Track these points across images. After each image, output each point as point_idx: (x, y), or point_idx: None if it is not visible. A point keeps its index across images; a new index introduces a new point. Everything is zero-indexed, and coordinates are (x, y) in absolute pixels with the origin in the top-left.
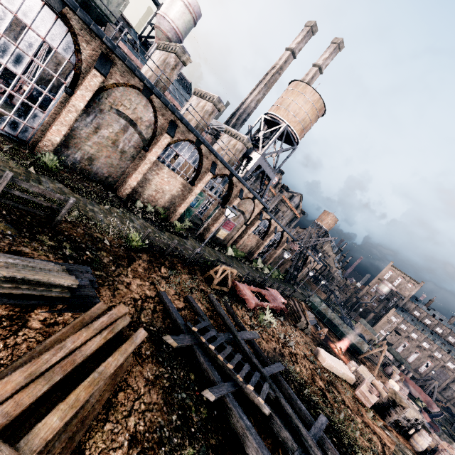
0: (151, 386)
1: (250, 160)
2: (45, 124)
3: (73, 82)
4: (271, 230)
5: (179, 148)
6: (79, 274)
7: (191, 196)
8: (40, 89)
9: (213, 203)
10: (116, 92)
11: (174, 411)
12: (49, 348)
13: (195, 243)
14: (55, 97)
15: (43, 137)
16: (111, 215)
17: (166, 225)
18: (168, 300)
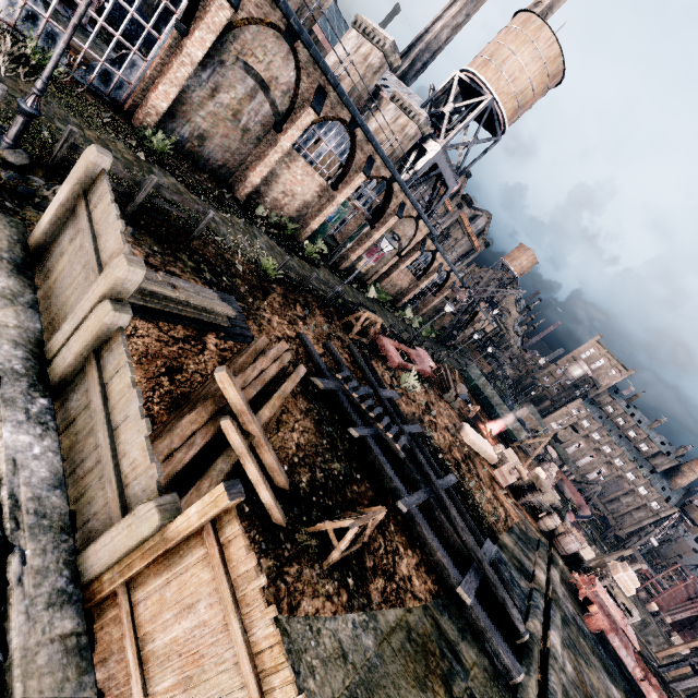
0: (305, 416)
1: (422, 150)
2: (148, 80)
3: (189, 14)
4: (433, 268)
5: (324, 131)
6: (229, 304)
7: (331, 207)
8: (142, 21)
9: (356, 215)
10: (246, 32)
11: (324, 438)
12: (242, 367)
13: (328, 275)
14: (161, 36)
15: (143, 100)
16: (234, 227)
17: (293, 245)
18: (310, 343)
